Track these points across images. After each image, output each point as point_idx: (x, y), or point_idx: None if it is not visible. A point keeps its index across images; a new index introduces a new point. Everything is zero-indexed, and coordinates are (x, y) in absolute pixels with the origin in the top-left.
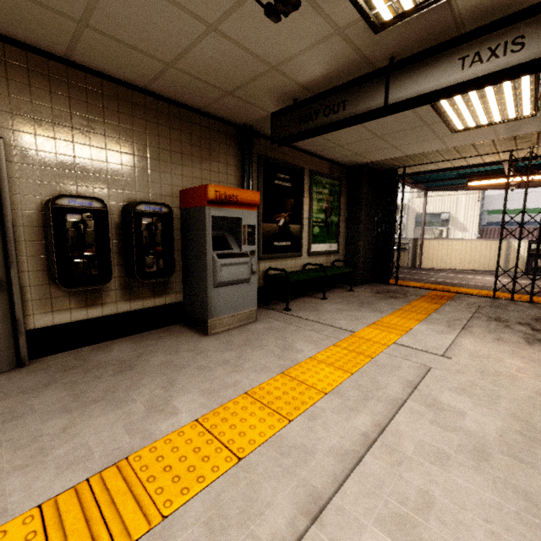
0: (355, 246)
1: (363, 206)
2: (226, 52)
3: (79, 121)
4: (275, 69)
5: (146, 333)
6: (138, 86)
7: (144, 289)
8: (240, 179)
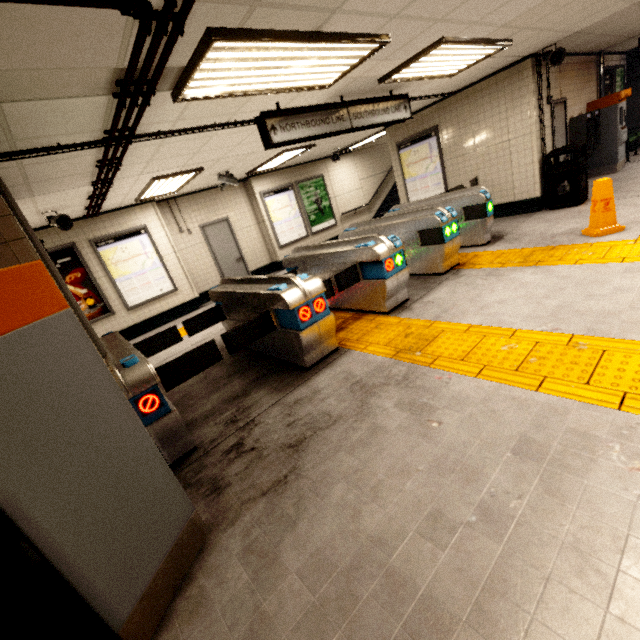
0: (636, 116)
1: None
2: None
3: (571, 81)
4: None
5: None
6: (578, 53)
7: None
8: (596, 88)
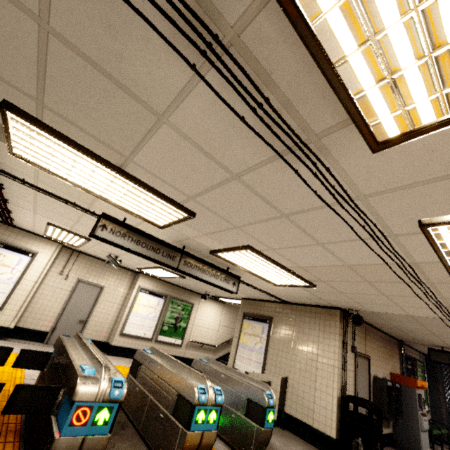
0: (439, 411)
1: (439, 383)
2: (436, 341)
3: (376, 346)
4: (447, 345)
5: (385, 448)
6: (382, 331)
7: (385, 422)
8: (399, 365)
